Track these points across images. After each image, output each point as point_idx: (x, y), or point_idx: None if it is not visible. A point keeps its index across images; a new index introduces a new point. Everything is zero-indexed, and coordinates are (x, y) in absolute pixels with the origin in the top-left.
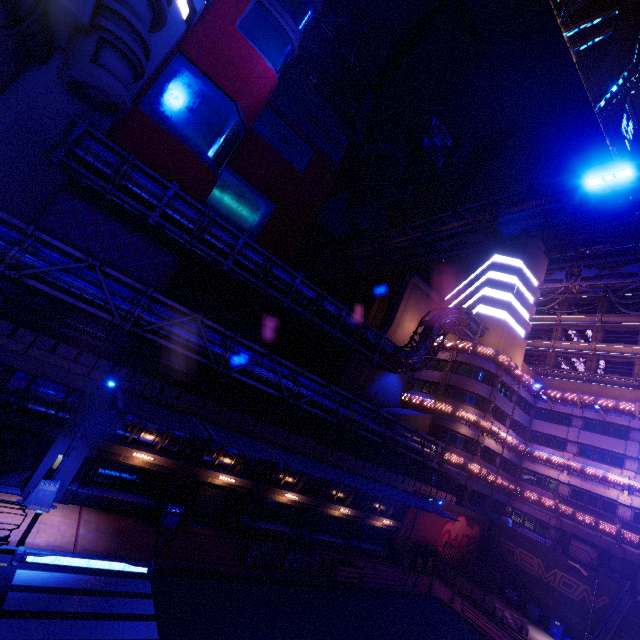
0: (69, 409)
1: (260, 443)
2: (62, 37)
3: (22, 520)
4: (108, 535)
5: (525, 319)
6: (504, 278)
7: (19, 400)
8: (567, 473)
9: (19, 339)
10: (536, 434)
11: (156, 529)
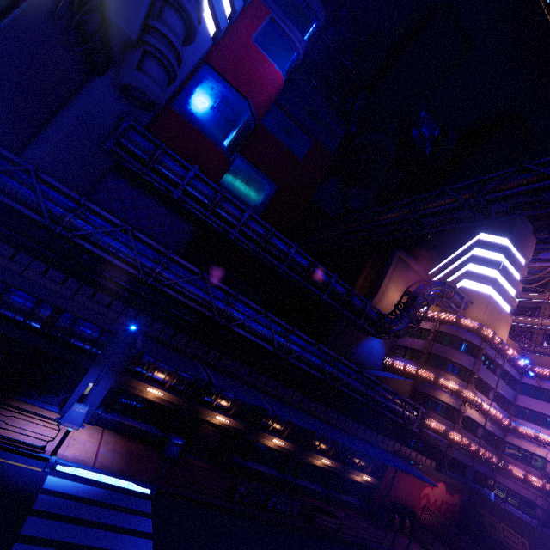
0: (101, 346)
1: (252, 390)
2: (117, 52)
3: (56, 434)
4: (122, 456)
5: (511, 295)
6: (489, 255)
7: (64, 335)
8: None
9: (68, 286)
10: (521, 409)
11: (161, 456)
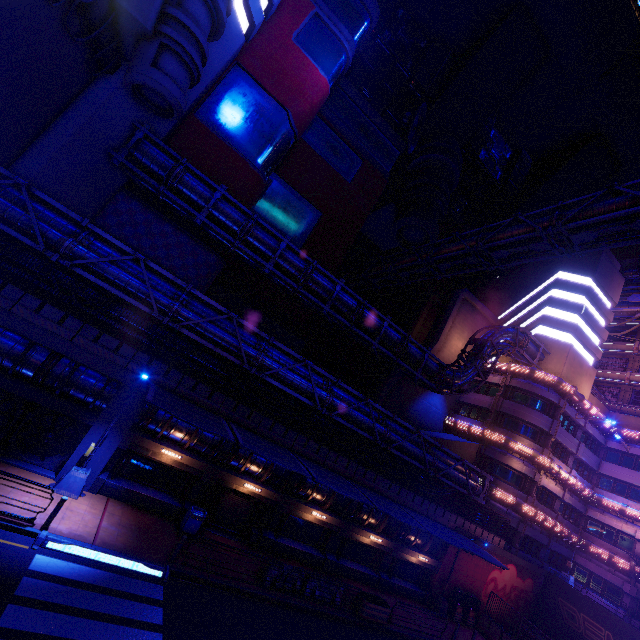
0: (106, 399)
1: (288, 453)
2: (129, 47)
3: (48, 504)
4: (129, 531)
5: (594, 344)
6: (570, 297)
7: (62, 385)
8: None
9: (67, 327)
10: (606, 479)
11: (177, 531)
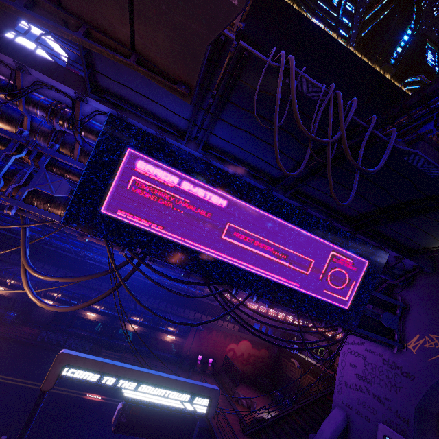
0: None
1: None
2: None
3: None
4: None
5: None
6: None
7: None
8: None
9: None
10: None
11: None
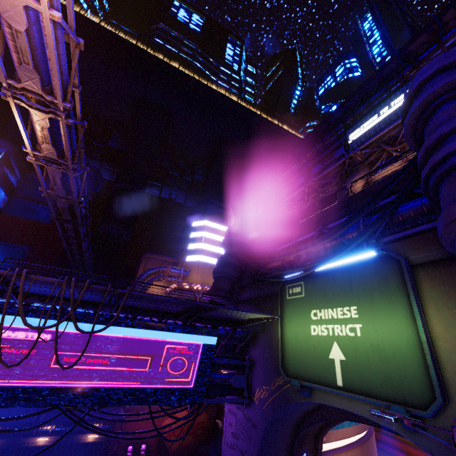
0: None
1: None
2: None
3: None
4: None
5: (220, 254)
6: (198, 234)
7: None
8: None
9: None
10: None
11: None
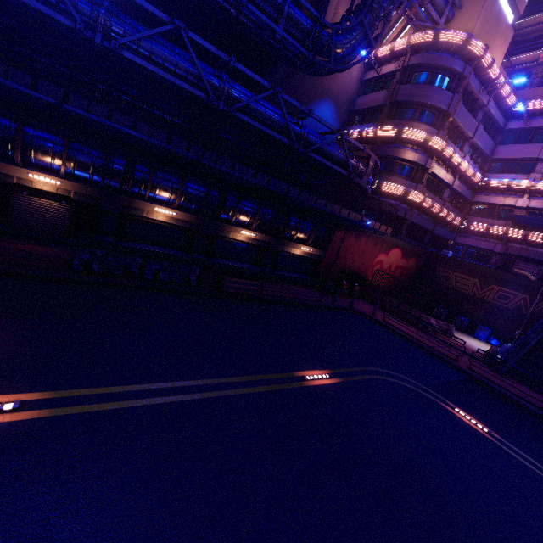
0: None
1: None
2: None
3: None
4: None
5: None
6: None
7: None
8: (528, 196)
9: None
10: (498, 163)
11: None
